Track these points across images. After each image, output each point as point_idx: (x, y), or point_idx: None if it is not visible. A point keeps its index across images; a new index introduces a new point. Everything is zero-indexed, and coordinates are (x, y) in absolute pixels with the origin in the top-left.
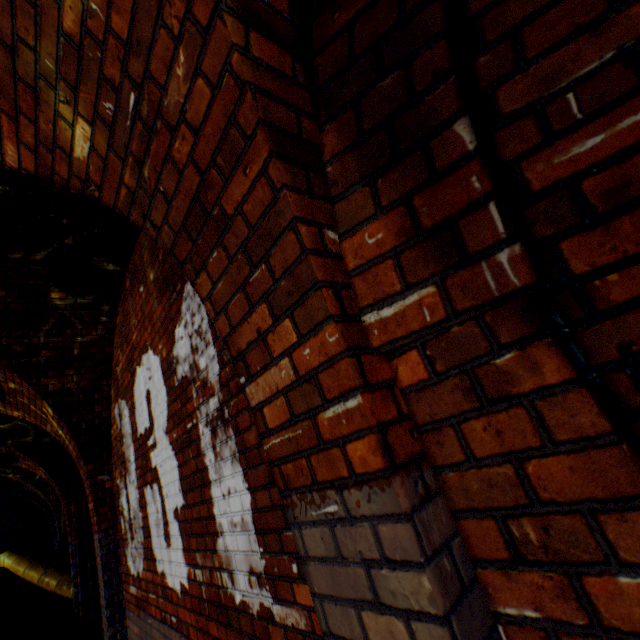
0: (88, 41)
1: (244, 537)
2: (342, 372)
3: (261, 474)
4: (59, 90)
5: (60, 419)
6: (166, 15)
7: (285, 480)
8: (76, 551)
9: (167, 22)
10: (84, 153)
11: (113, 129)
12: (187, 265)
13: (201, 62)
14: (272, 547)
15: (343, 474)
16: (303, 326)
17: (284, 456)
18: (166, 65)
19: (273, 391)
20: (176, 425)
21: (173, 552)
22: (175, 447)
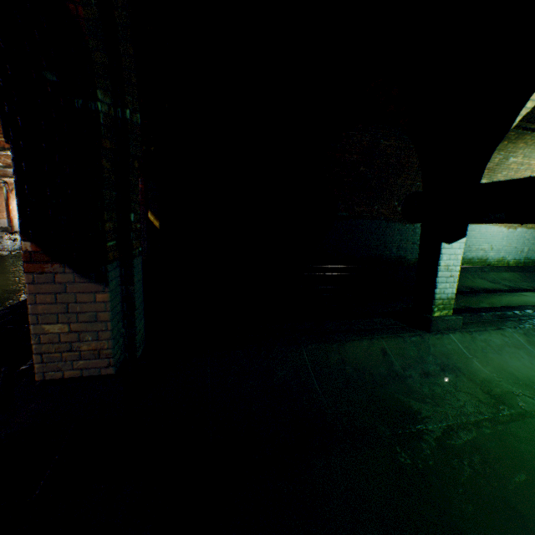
0: None
1: None
2: None
3: None
4: None
5: None
6: None
7: None
8: None
9: None
10: None
11: None
12: None
13: None
14: None
15: None
16: None
17: None
18: None
19: None
20: None
21: None
22: None
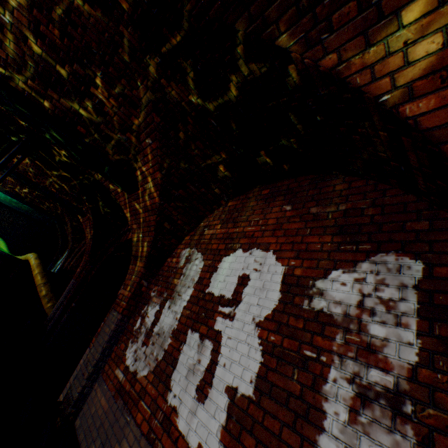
0: None
1: None
2: None
3: None
4: None
5: (152, 231)
6: None
7: None
8: (71, 290)
9: None
10: None
11: None
12: None
13: None
14: None
15: None
16: None
17: None
18: None
19: None
20: (281, 333)
21: (203, 411)
22: (266, 346)
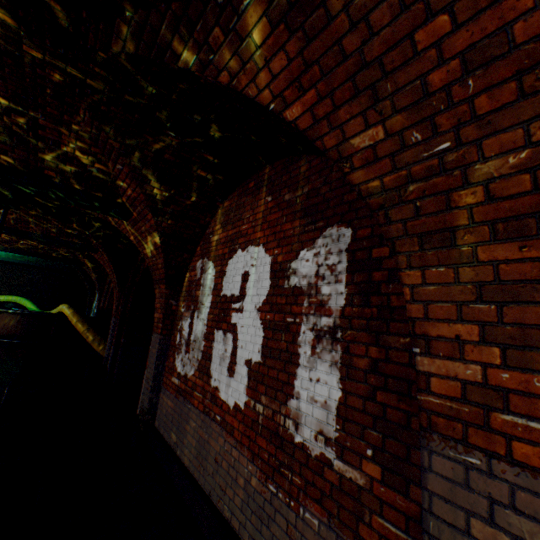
0: (440, 95)
1: (322, 412)
2: (536, 405)
3: (360, 388)
4: (380, 103)
5: (161, 253)
6: (534, 125)
7: (430, 423)
8: (115, 328)
9: (530, 129)
10: (360, 144)
11: (405, 149)
12: (401, 256)
13: (539, 168)
14: (350, 431)
15: (498, 451)
16: (511, 361)
17: (437, 412)
18: (501, 149)
19: (449, 374)
20: (273, 311)
21: (234, 382)
22: (265, 324)
